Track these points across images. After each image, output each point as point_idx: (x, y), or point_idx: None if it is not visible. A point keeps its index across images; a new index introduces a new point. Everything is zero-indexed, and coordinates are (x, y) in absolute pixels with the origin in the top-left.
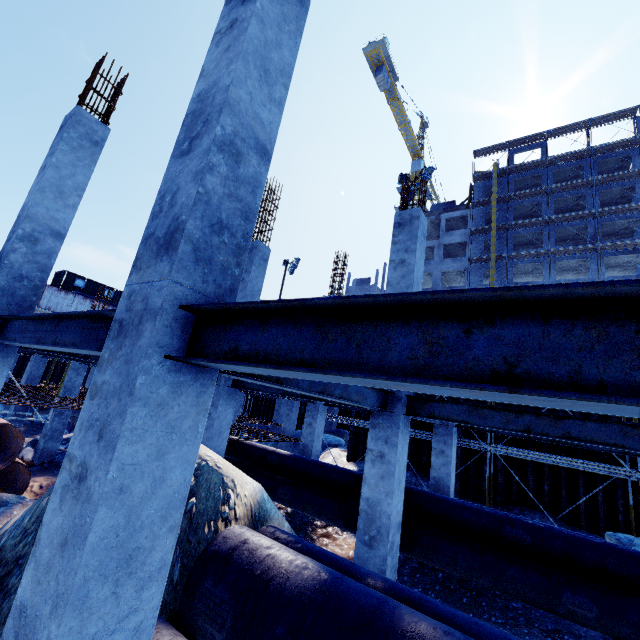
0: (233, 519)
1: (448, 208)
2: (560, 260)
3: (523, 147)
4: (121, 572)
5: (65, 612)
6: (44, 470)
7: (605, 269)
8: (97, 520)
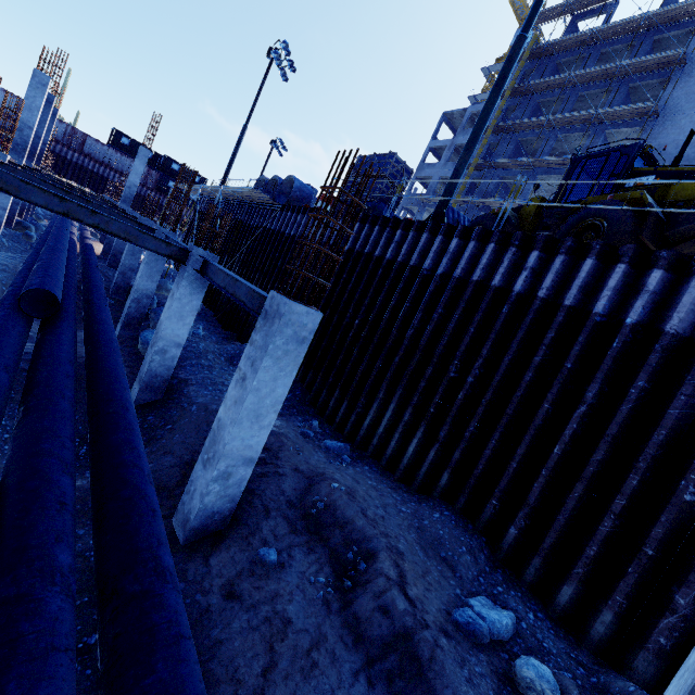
0: None
1: None
2: (542, 175)
3: (589, 11)
4: None
5: None
6: None
7: None
8: None
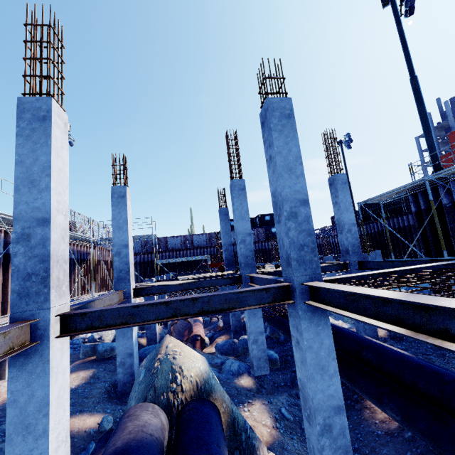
0: (180, 391)
1: None
2: None
3: None
4: (25, 432)
5: (6, 444)
6: (227, 331)
7: None
8: (8, 412)
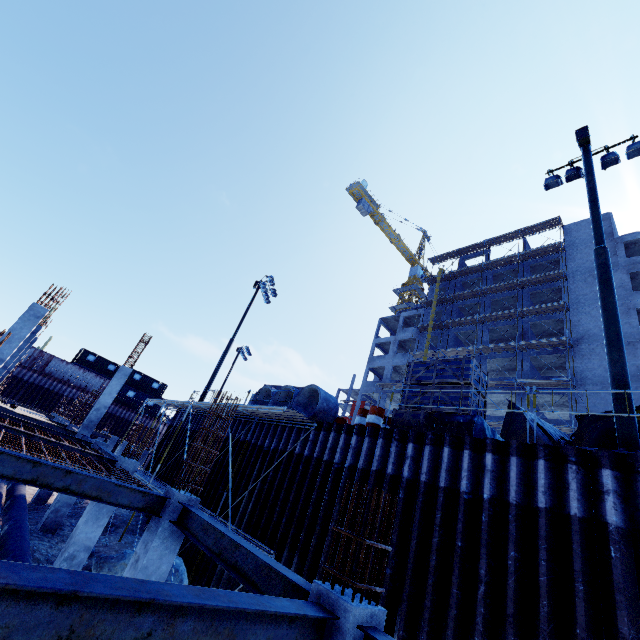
0: None
1: (419, 308)
2: (490, 358)
3: (471, 254)
4: None
5: None
6: None
7: (550, 370)
8: None
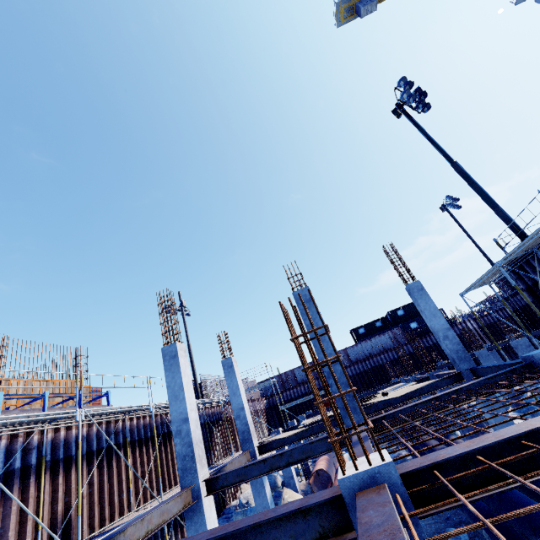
0: None
1: None
2: None
3: None
4: None
5: None
6: None
7: None
8: None
